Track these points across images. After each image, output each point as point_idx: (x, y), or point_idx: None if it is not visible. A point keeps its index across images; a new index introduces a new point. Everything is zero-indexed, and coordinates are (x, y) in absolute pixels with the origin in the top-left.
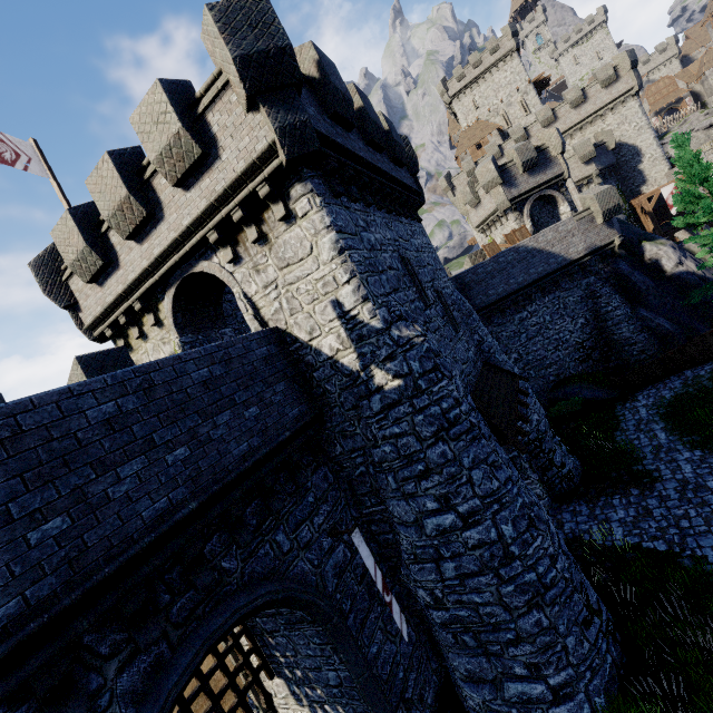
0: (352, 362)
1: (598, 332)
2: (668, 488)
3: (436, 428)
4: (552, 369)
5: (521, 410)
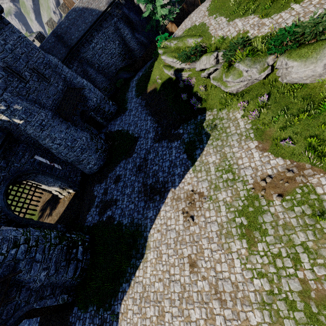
0: (6, 118)
1: (125, 46)
2: (127, 112)
3: (40, 129)
4: (113, 67)
5: (89, 99)
